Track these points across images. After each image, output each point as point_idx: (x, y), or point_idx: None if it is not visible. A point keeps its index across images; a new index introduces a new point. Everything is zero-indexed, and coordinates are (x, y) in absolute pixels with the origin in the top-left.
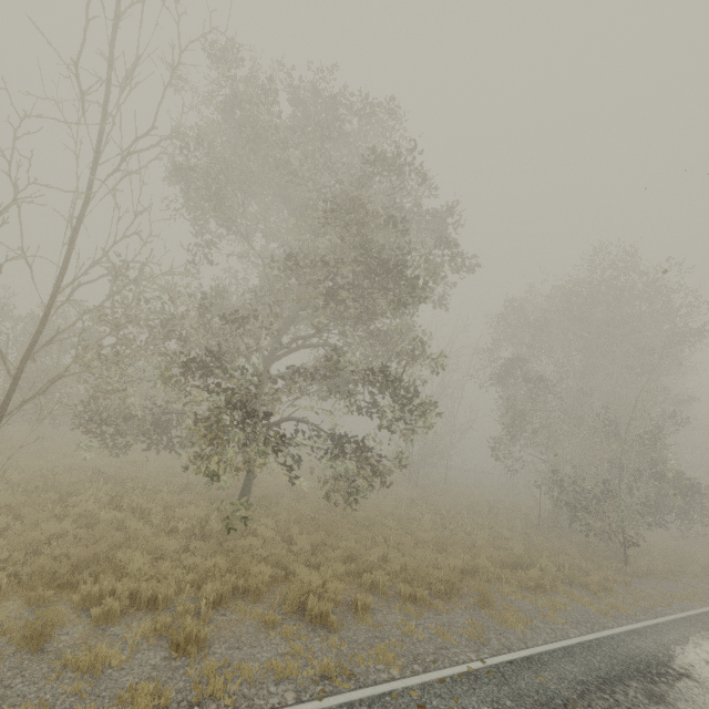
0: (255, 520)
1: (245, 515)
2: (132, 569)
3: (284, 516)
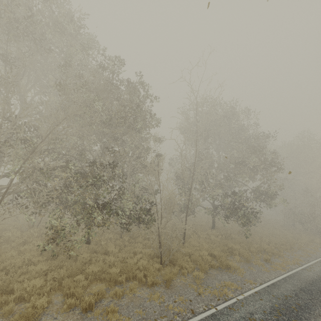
0: (230, 233)
1: (222, 232)
2: (235, 247)
3: (228, 231)
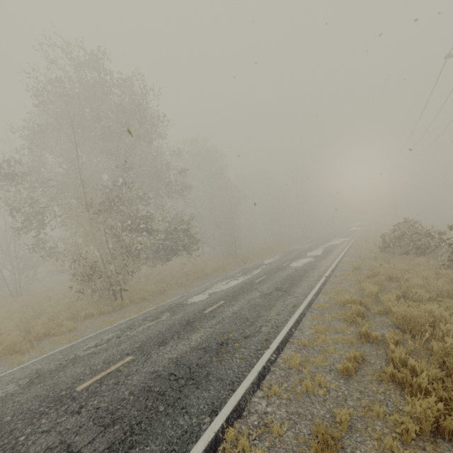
0: None
1: None
2: None
3: None
